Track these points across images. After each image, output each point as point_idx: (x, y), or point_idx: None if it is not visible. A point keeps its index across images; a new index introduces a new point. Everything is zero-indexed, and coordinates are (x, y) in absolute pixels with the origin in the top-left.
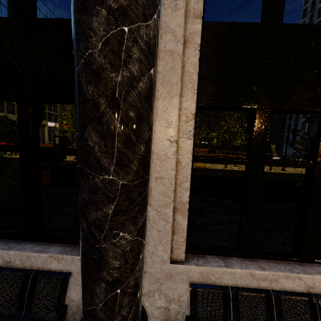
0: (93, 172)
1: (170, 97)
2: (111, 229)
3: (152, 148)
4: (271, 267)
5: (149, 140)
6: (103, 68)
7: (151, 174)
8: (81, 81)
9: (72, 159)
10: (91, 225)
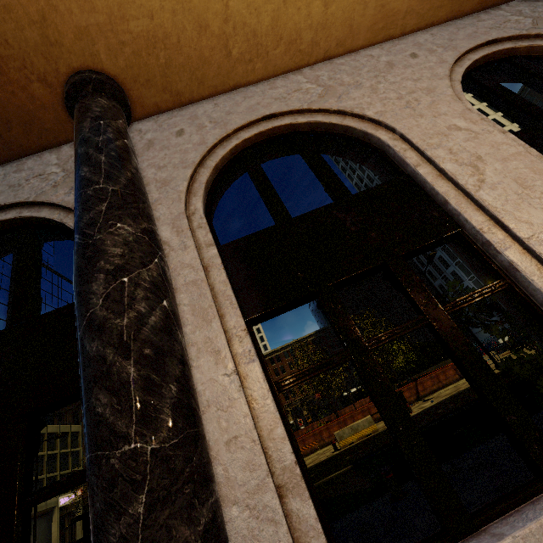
0: (107, 450)
1: (207, 323)
2: None
3: (195, 389)
4: (512, 524)
5: (182, 377)
6: (106, 319)
7: (217, 440)
8: (84, 343)
9: None
10: None
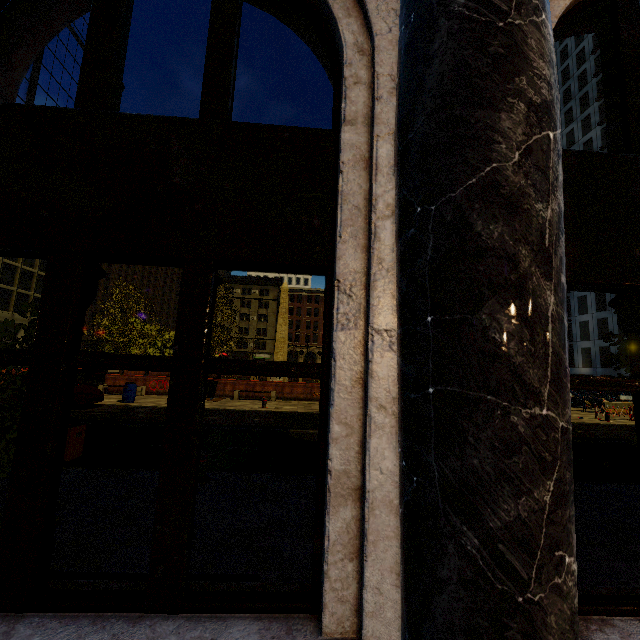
0: (504, 400)
1: None
2: (550, 548)
3: None
4: None
5: None
6: (524, 194)
7: None
8: (465, 216)
9: (115, 401)
10: (499, 540)
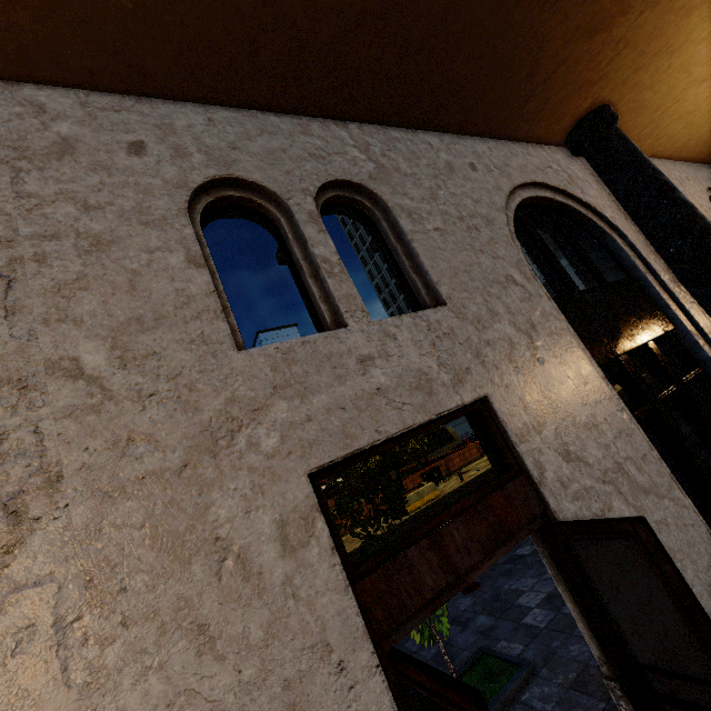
0: None
1: None
2: None
3: None
4: None
5: None
6: None
7: None
8: None
9: None
10: None
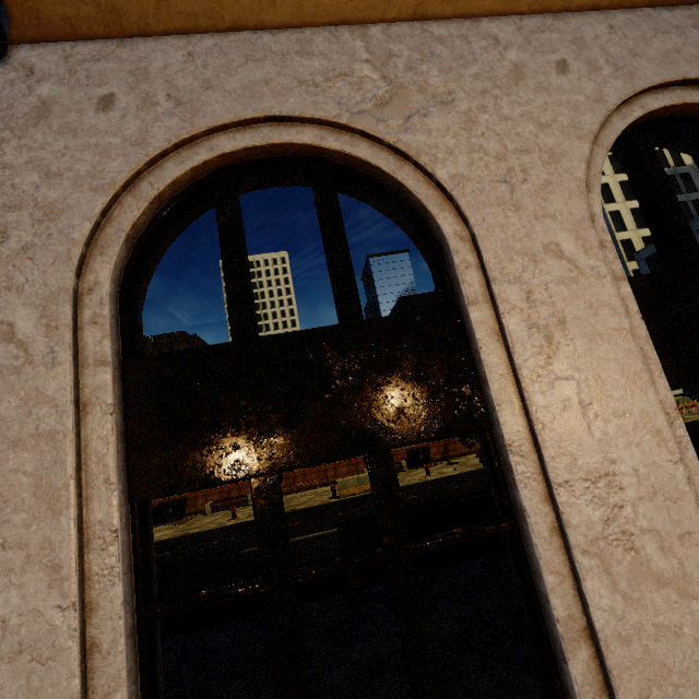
0: None
1: (54, 515)
2: None
3: None
4: None
5: None
6: None
7: None
8: None
9: None
10: None
